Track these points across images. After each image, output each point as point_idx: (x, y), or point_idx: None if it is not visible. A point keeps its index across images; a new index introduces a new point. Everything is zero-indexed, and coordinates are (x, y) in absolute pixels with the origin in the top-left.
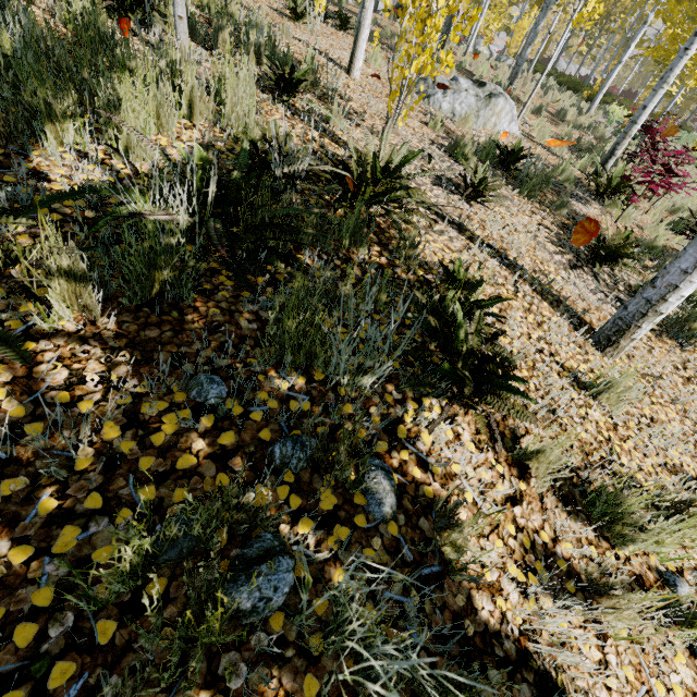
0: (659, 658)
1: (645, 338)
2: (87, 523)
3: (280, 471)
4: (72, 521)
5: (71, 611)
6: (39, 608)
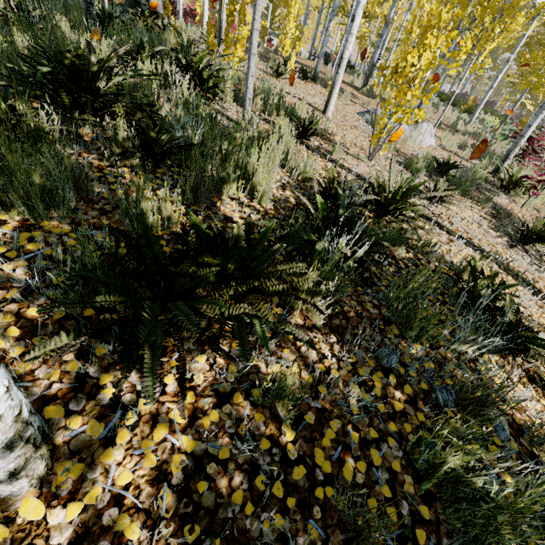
0: None
1: None
2: (377, 446)
3: (443, 409)
4: (370, 445)
5: (403, 500)
6: (387, 498)
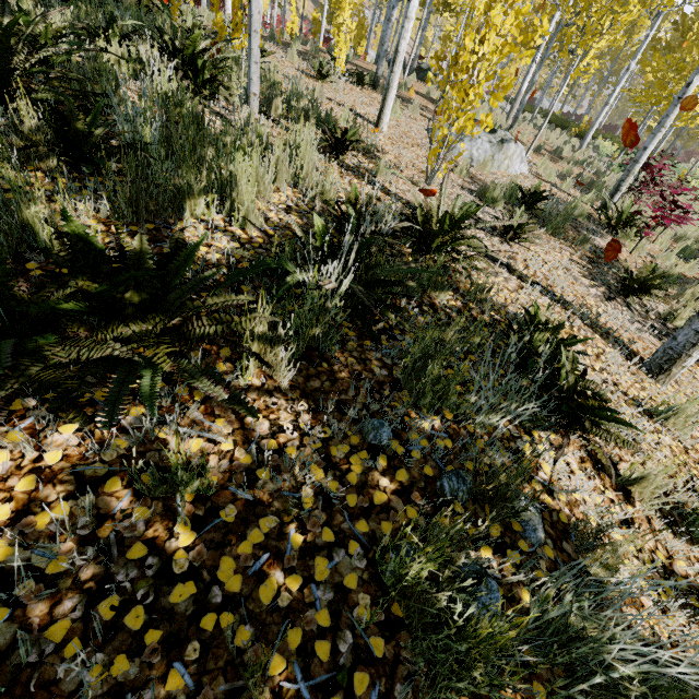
0: None
1: None
2: (329, 554)
3: (450, 503)
4: (318, 552)
5: (347, 630)
6: (323, 628)
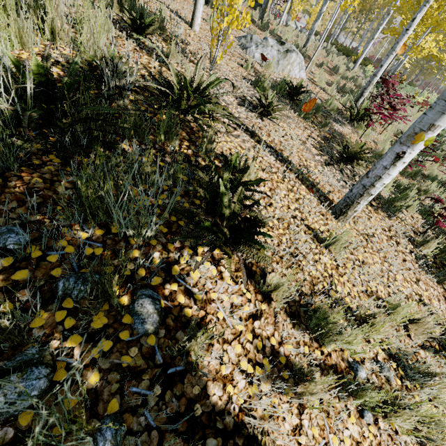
0: (338, 420)
1: (367, 211)
2: None
3: (63, 299)
4: None
5: None
6: None
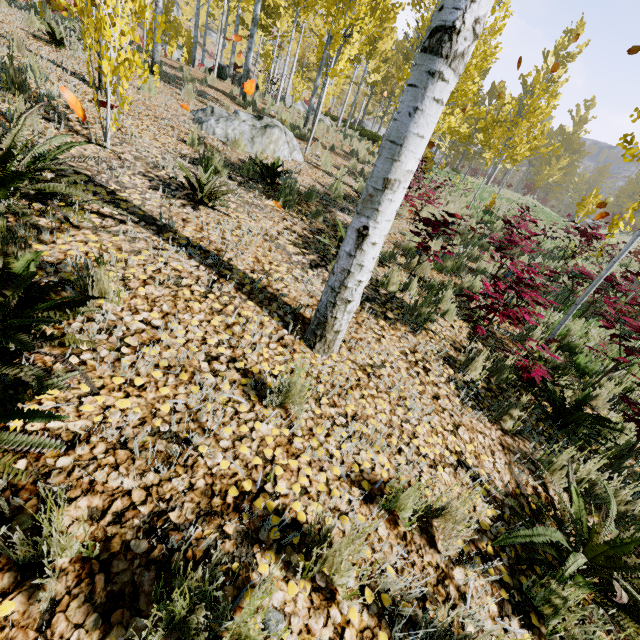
0: None
1: (377, 327)
2: None
3: None
4: None
5: None
6: None
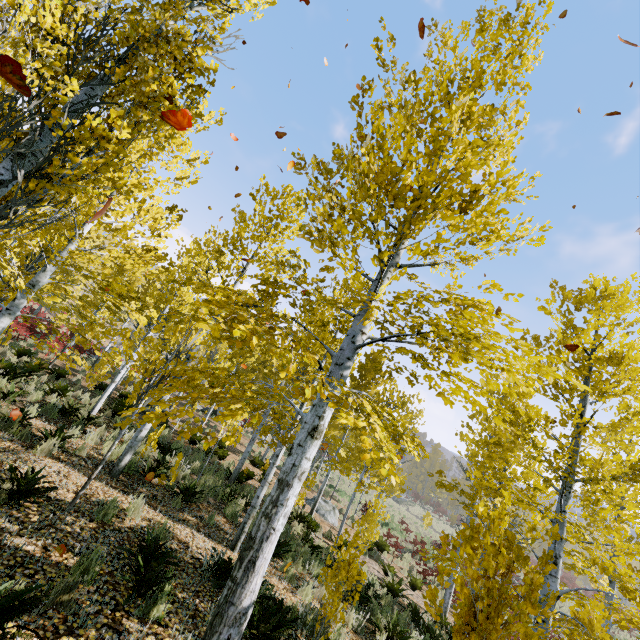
0: None
1: None
2: None
3: None
4: None
5: None
6: None
